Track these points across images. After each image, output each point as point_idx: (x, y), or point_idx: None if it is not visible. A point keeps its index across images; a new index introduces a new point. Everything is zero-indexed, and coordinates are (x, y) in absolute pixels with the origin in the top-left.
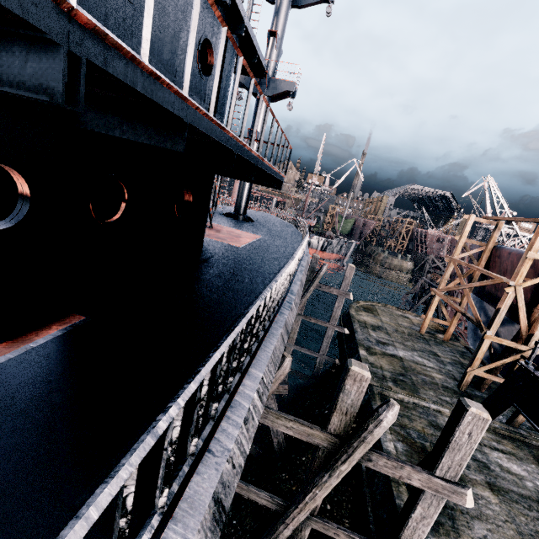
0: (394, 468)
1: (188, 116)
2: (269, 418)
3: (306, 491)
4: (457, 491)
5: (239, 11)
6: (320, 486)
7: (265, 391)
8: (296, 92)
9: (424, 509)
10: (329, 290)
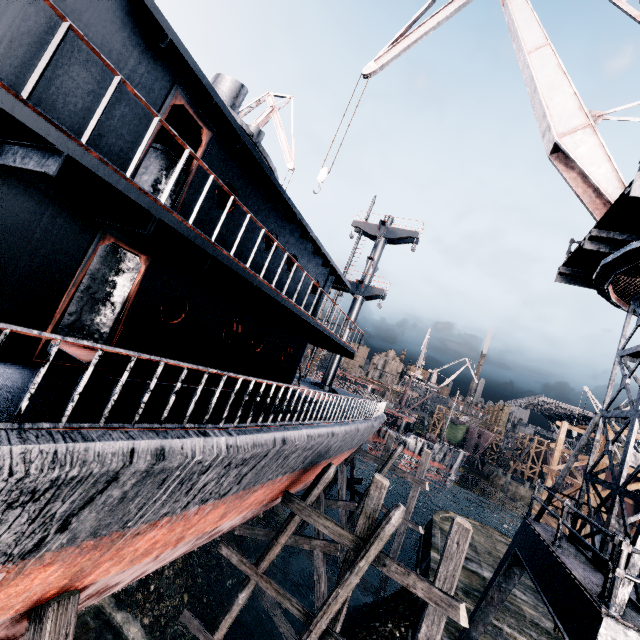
0: (403, 575)
1: (301, 315)
2: (313, 517)
3: (331, 591)
4: (452, 603)
5: (335, 268)
6: (342, 584)
7: (310, 437)
8: (385, 295)
9: (428, 628)
10: (404, 475)
